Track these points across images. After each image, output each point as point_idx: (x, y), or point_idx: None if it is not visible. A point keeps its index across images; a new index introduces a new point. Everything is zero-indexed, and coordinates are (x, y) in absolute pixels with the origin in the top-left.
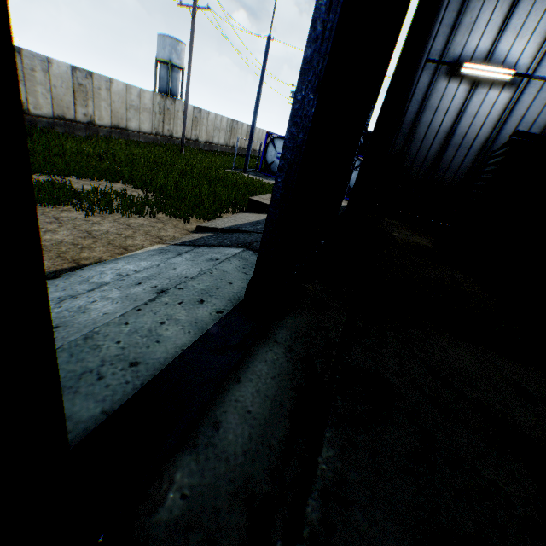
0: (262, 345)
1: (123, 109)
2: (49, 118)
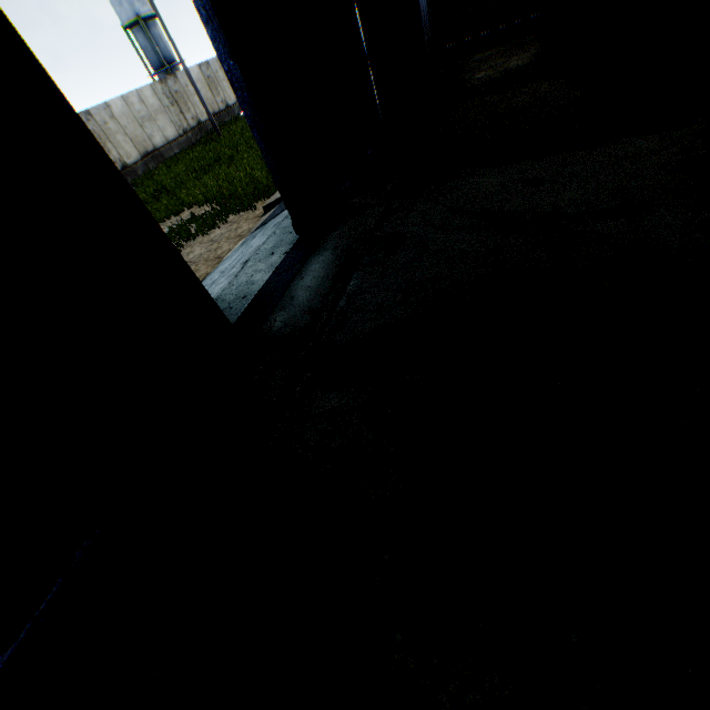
0: (316, 256)
1: (138, 129)
2: None
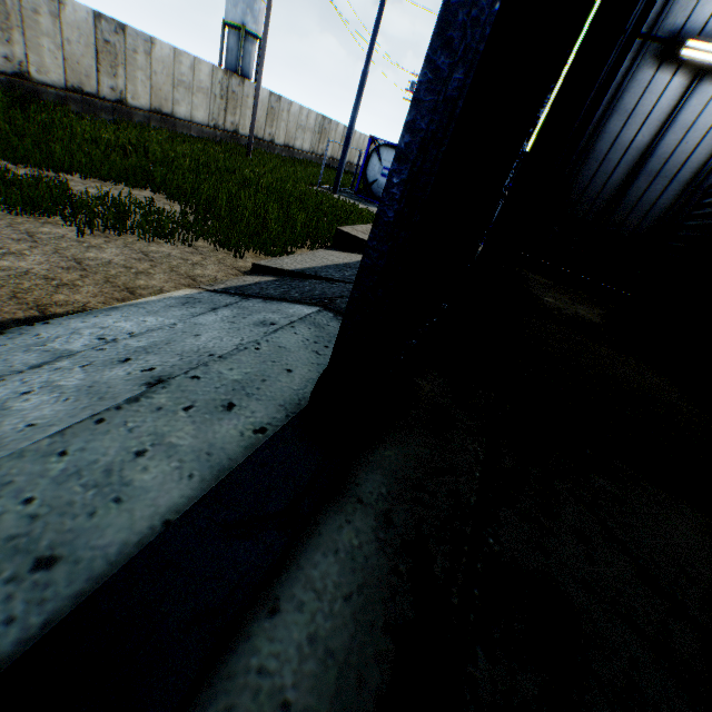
0: (332, 511)
1: (168, 86)
2: (59, 88)
